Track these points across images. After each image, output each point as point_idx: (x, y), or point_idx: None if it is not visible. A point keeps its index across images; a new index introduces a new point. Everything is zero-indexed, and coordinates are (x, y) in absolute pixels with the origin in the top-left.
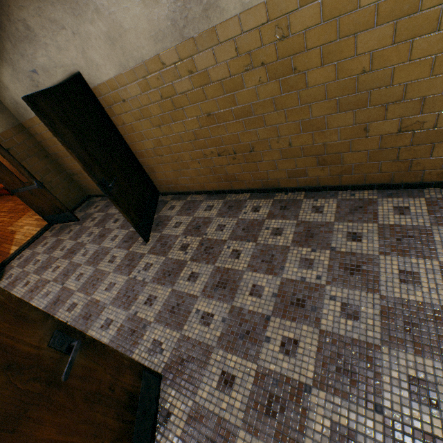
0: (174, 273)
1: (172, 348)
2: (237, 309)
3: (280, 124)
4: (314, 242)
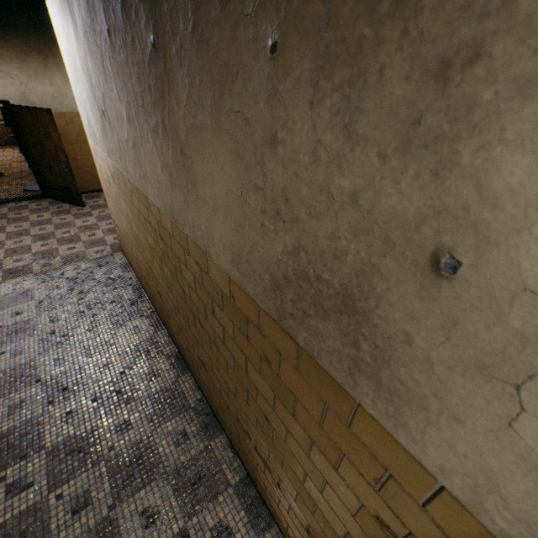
0: None
1: None
2: None
3: None
4: None
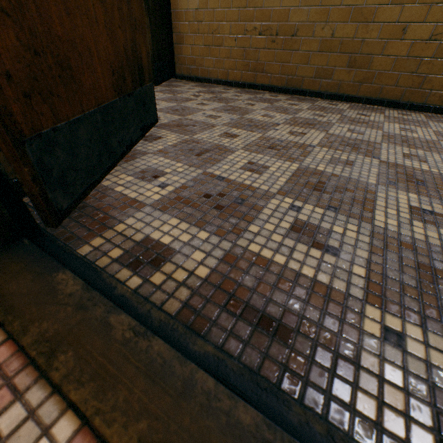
0: (182, 101)
1: (171, 120)
2: (247, 119)
3: (334, 7)
4: (327, 112)
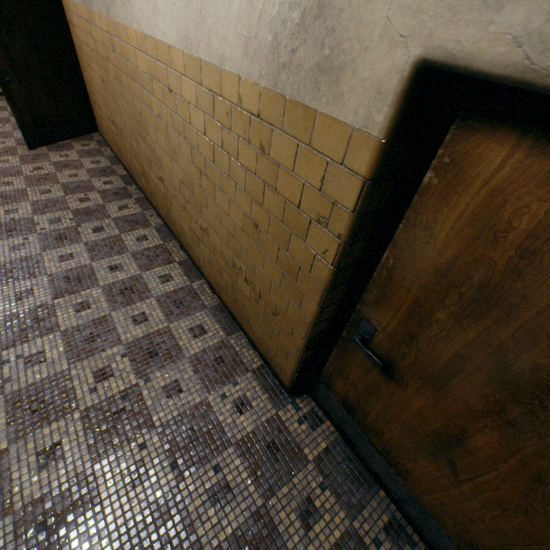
0: (6, 175)
1: None
2: None
3: (127, 123)
4: (82, 217)
